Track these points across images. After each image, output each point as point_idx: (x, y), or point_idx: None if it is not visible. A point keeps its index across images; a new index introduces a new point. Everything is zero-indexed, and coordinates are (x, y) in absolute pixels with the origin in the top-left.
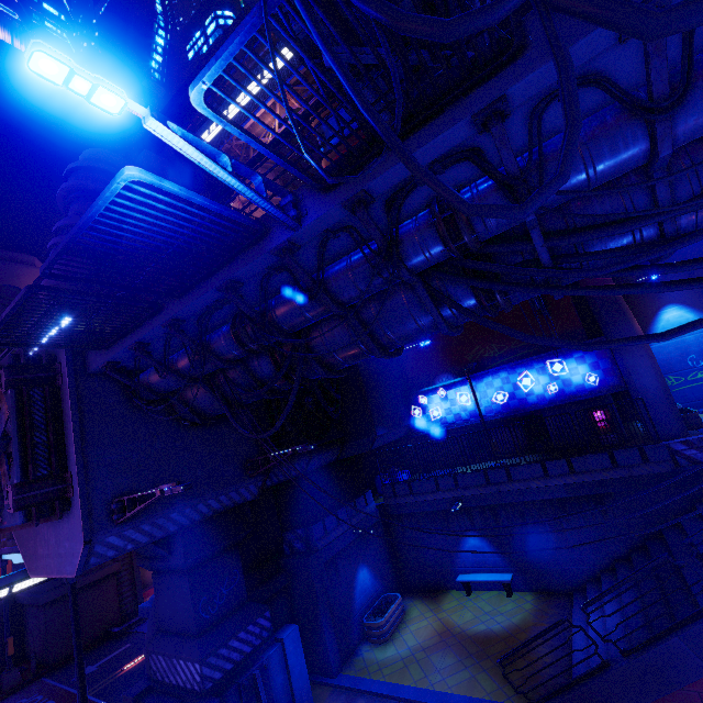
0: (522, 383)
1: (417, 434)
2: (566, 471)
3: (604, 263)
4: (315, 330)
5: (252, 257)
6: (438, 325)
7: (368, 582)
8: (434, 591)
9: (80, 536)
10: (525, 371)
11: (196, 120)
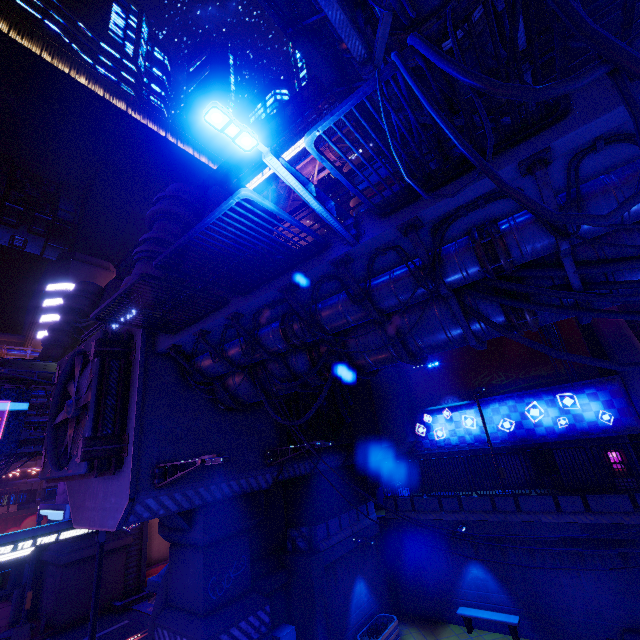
0: (530, 413)
1: (420, 452)
2: (581, 509)
3: (634, 292)
4: (351, 333)
5: (312, 266)
6: (467, 337)
7: (364, 597)
8: (431, 621)
9: (127, 493)
10: (533, 402)
11: (251, 166)
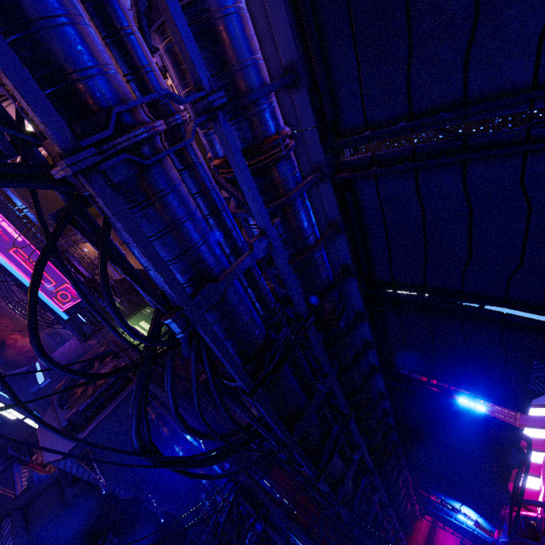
0: None
1: None
2: None
3: None
4: None
5: None
6: None
7: None
8: None
9: (65, 452)
10: None
11: None
